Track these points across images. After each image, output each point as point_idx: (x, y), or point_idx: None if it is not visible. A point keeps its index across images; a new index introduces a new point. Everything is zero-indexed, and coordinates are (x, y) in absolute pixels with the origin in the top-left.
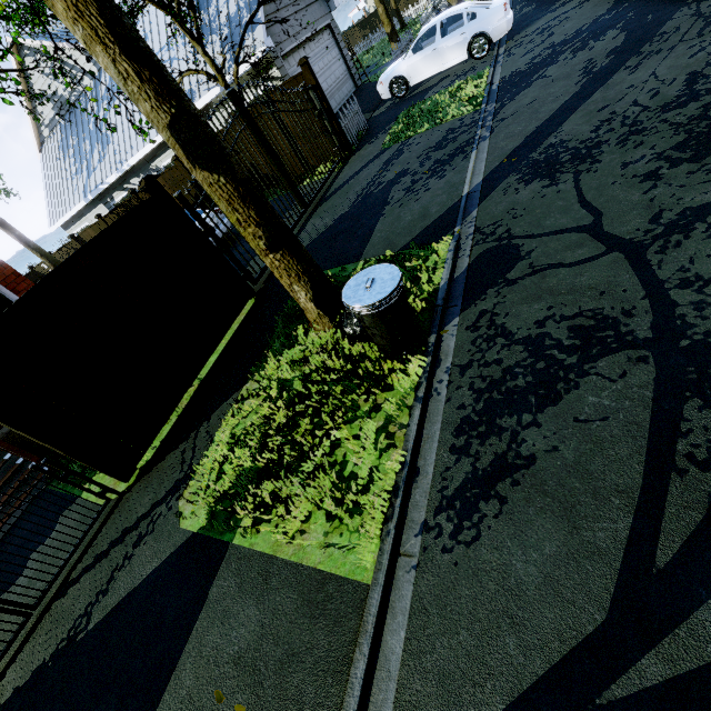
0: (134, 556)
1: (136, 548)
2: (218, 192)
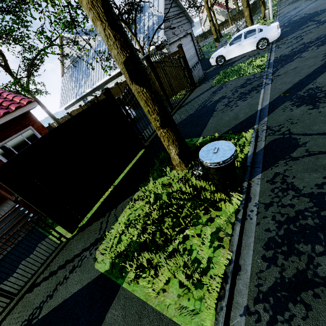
0: (69, 278)
1: (70, 273)
2: (141, 96)
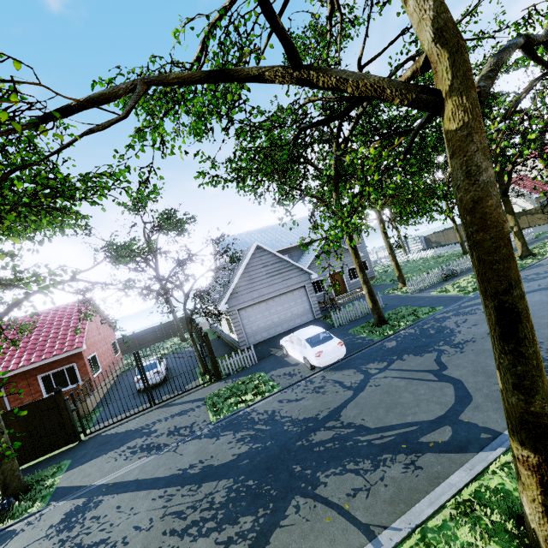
0: None
1: None
2: None
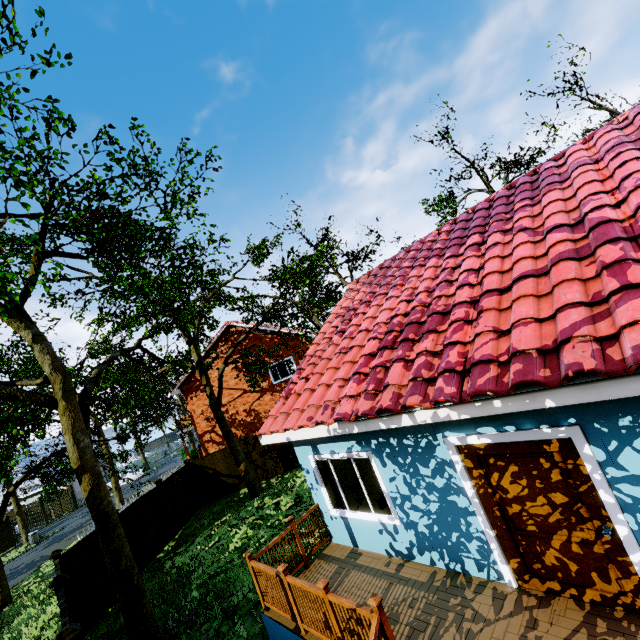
0: None
1: None
2: (19, 519)
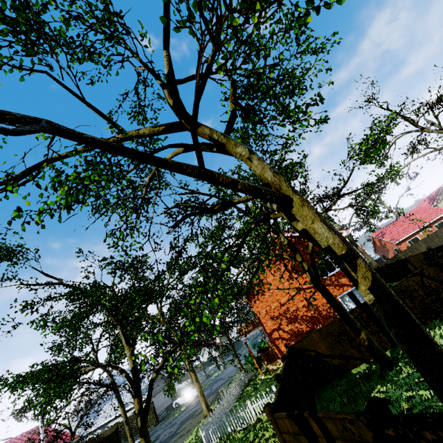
0: None
1: None
2: (127, 428)
